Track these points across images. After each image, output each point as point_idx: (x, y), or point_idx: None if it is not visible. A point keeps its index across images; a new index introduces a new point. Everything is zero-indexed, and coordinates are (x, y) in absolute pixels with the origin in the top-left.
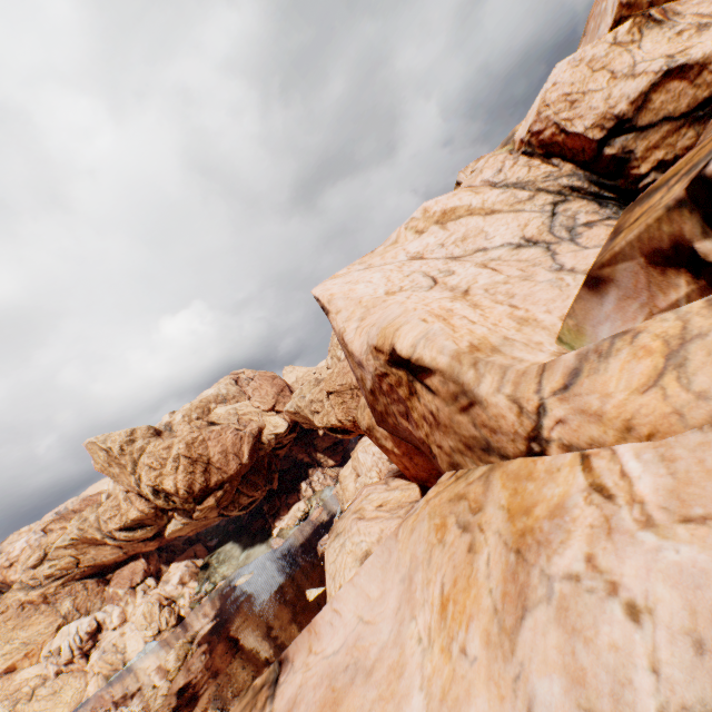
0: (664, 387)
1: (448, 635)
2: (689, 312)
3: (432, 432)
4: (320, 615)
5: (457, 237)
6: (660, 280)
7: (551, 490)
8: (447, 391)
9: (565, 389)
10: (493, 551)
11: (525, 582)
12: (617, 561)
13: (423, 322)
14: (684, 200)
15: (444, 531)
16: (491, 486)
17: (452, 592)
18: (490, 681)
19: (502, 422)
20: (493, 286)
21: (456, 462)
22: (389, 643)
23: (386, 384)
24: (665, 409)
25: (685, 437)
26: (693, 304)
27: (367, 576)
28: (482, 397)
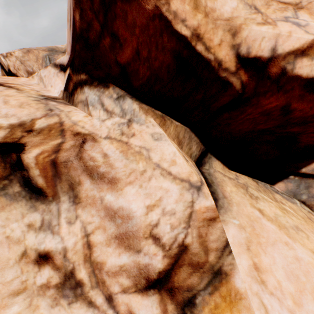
0: None
1: None
2: None
3: None
4: None
5: None
6: None
7: None
8: None
9: None
10: None
11: None
12: None
13: None
14: (1, 67)
15: None
16: None
17: None
18: None
19: None
20: None
21: None
22: None
23: None
24: None
25: None
26: None
27: None
28: None
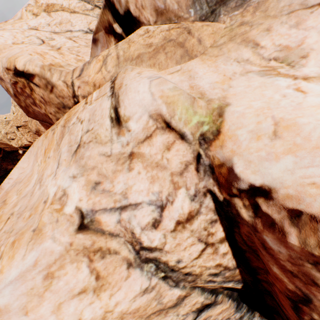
0: (102, 71)
1: (46, 157)
2: (111, 49)
3: (46, 107)
4: (3, 183)
5: (57, 22)
6: (109, 40)
7: (77, 109)
8: (43, 84)
9: (80, 76)
10: (59, 130)
11: (64, 132)
12: (82, 114)
13: (30, 55)
14: (106, 5)
15: (47, 134)
16: (64, 117)
17: (48, 147)
18: (54, 158)
19: (64, 92)
20: (72, 48)
21: (58, 118)
22: (29, 172)
23: (19, 88)
24: (102, 77)
25: (105, 84)
26: (113, 46)
27: (22, 163)
28: (54, 83)
